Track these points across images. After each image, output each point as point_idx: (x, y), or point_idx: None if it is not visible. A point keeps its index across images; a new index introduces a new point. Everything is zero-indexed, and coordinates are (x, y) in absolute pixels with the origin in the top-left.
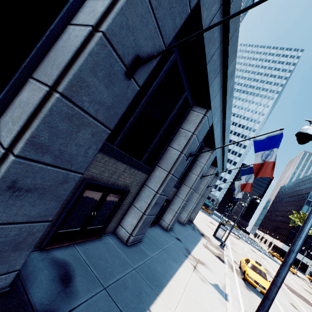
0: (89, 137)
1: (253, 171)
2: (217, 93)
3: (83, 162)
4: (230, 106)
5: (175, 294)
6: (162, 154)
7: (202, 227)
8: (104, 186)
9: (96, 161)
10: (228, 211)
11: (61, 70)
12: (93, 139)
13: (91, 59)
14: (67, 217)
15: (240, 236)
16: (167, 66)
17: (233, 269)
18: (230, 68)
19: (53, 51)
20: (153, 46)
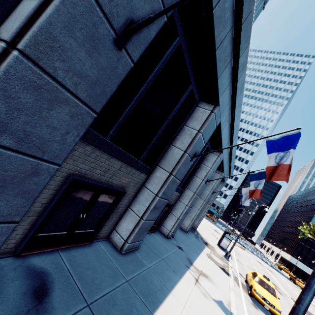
0: (67, 118)
1: (263, 177)
2: (226, 88)
3: (60, 150)
4: (240, 104)
5: (172, 313)
6: (164, 153)
7: (206, 235)
8: (95, 185)
9: (85, 155)
10: (234, 220)
11: (23, 22)
12: (72, 121)
13: (65, 10)
14: (49, 219)
15: (245, 246)
16: (170, 51)
17: (239, 283)
18: (241, 58)
19: (21, 4)
20: (151, 12)
